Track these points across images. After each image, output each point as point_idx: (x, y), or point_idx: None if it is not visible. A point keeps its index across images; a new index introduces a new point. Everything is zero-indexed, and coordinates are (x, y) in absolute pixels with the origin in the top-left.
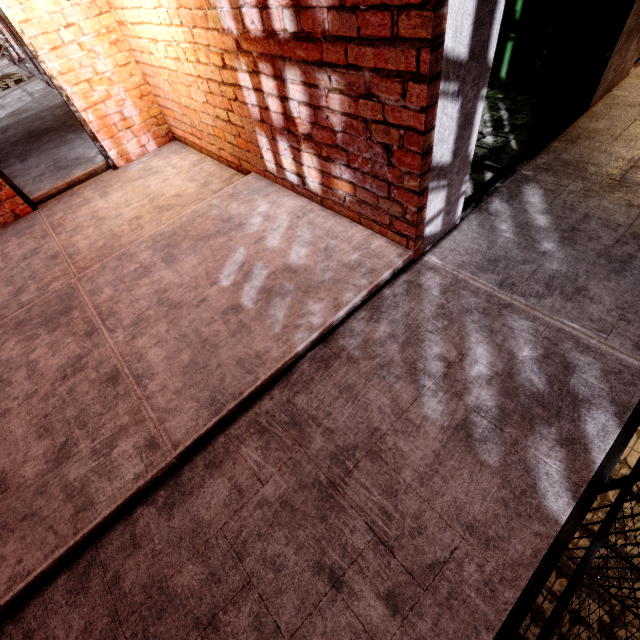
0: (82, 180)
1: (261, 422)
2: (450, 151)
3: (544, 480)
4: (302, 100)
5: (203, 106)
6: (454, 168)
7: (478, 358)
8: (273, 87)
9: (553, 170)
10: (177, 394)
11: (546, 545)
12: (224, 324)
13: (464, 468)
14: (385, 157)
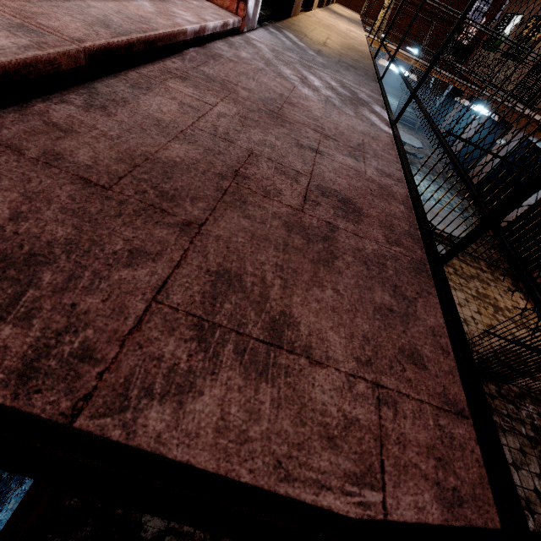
0: None
1: (176, 73)
2: None
3: (376, 122)
4: None
5: None
6: None
7: (314, 80)
8: None
9: (292, 30)
10: (34, 4)
11: (393, 140)
12: None
13: (342, 115)
14: None
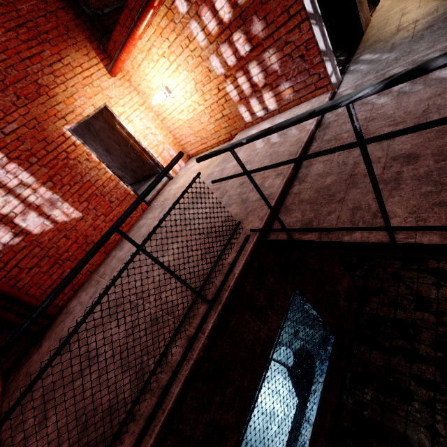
0: (161, 189)
1: (316, 150)
2: (323, 45)
3: (445, 75)
4: (258, 72)
5: (208, 122)
6: (328, 53)
7: None
8: (244, 79)
9: (366, 49)
10: None
11: None
12: (273, 148)
13: (411, 96)
14: (301, 61)
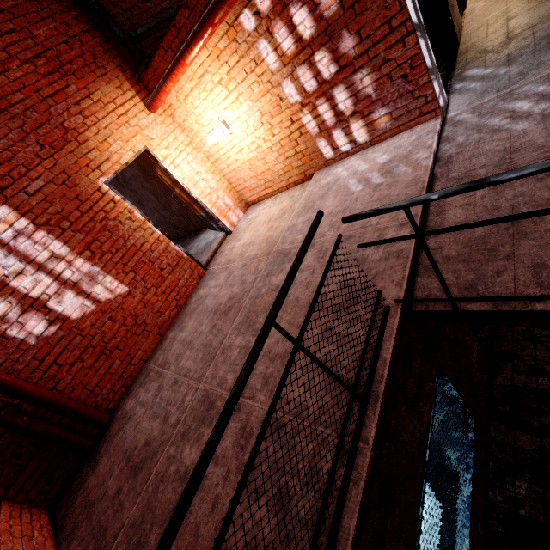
0: (218, 247)
1: None
2: (429, 62)
3: None
4: (346, 98)
5: (275, 161)
6: (434, 70)
7: (521, 106)
8: (326, 107)
9: (470, 62)
10: (390, 213)
11: None
12: (380, 191)
13: None
14: (404, 81)
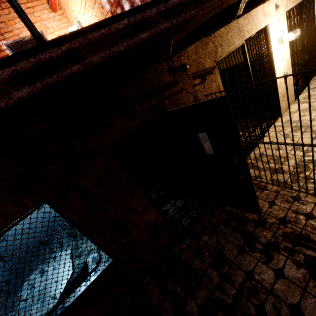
0: None
1: None
2: None
3: None
4: (129, 8)
5: None
6: None
7: None
8: None
9: None
10: None
11: None
12: None
13: None
14: None
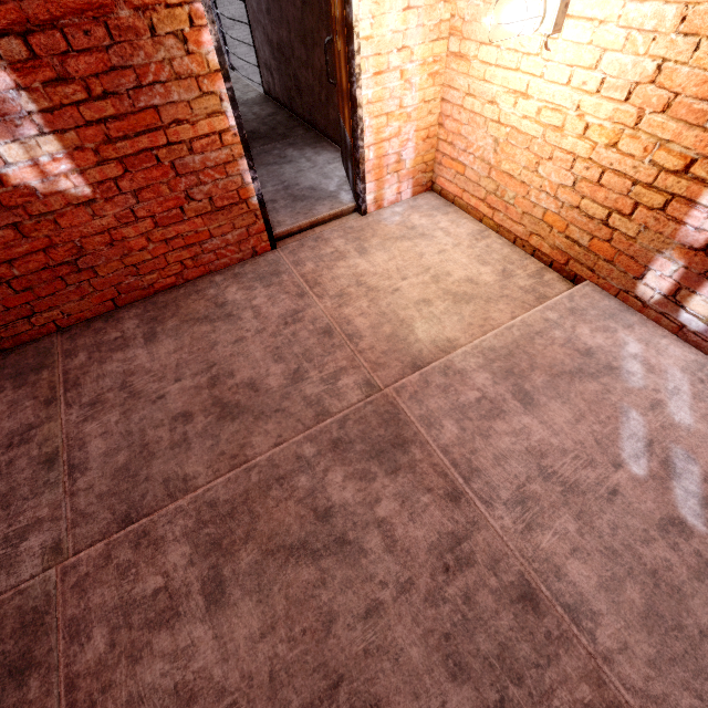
0: (325, 221)
1: None
2: None
3: None
4: None
5: (553, 186)
6: None
7: None
8: None
9: None
10: (655, 669)
11: None
12: (672, 550)
13: None
14: None
